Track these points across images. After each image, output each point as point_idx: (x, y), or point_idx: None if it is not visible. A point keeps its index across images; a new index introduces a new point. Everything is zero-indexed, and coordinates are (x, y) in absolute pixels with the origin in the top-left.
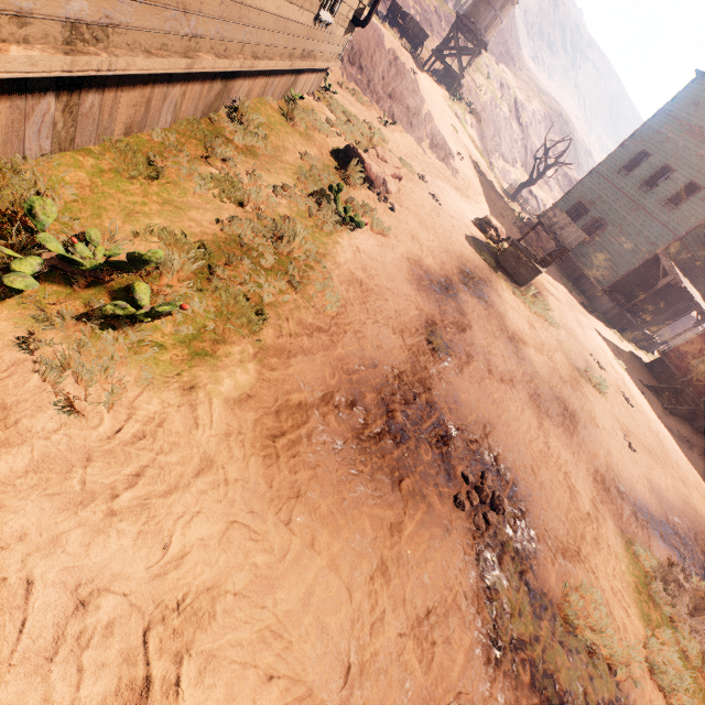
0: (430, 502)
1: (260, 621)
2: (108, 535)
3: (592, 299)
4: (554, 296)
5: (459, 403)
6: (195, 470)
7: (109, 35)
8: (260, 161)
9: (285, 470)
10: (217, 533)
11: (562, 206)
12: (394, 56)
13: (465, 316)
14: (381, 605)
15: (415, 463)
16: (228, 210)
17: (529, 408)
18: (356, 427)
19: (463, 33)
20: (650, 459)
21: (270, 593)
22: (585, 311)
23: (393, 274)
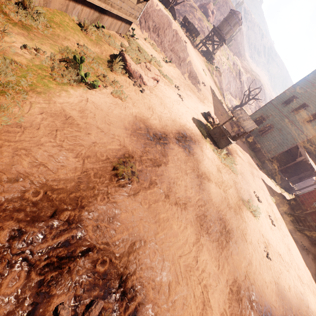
0: None
1: None
2: None
3: (263, 162)
4: (241, 157)
5: (115, 221)
6: None
7: None
8: (29, 33)
9: None
10: None
11: (253, 117)
12: (176, 33)
13: (166, 157)
14: None
15: None
16: None
17: (192, 226)
18: None
19: (216, 35)
20: (280, 265)
21: None
22: (258, 168)
23: (113, 121)
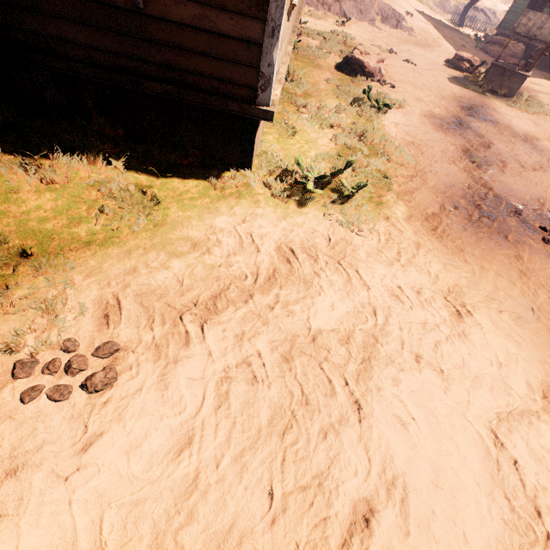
0: (528, 244)
1: (483, 294)
2: (408, 272)
3: None
4: (542, 93)
5: (514, 191)
6: (415, 248)
7: (279, 65)
8: (314, 97)
9: (449, 242)
10: (442, 268)
11: (519, 5)
12: None
13: (483, 137)
14: (532, 287)
15: (508, 228)
16: (329, 133)
17: None
18: (465, 218)
19: None
20: None
21: (478, 286)
22: None
23: (424, 130)
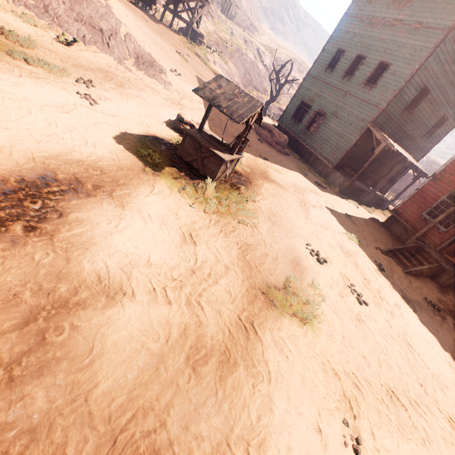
0: None
1: None
2: None
3: (327, 176)
4: (275, 183)
5: None
6: None
7: None
8: None
9: None
10: None
11: (291, 108)
12: None
13: None
14: None
15: None
16: None
17: None
18: None
19: None
20: (403, 442)
21: None
22: (318, 188)
23: None
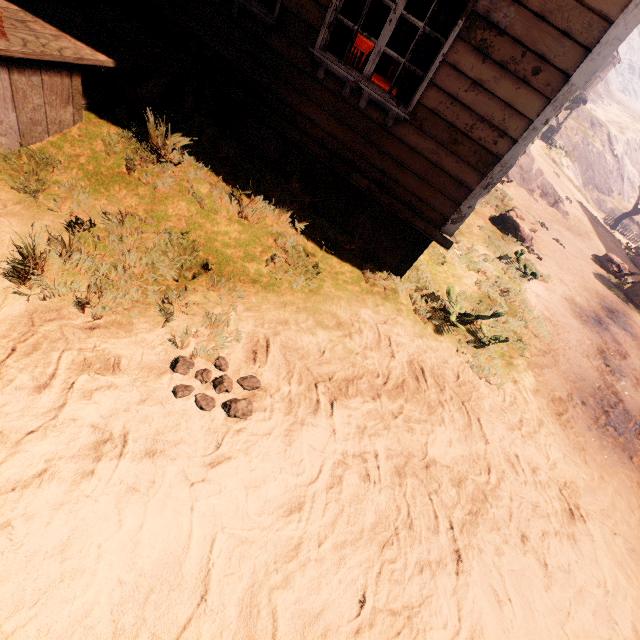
0: None
1: (599, 505)
2: (527, 445)
3: None
4: None
5: None
6: (537, 424)
7: None
8: (466, 238)
9: (572, 434)
10: (561, 457)
11: None
12: None
13: (621, 346)
14: None
15: (634, 449)
16: (474, 276)
17: None
18: (591, 418)
19: None
20: None
21: (595, 494)
22: None
23: (563, 312)
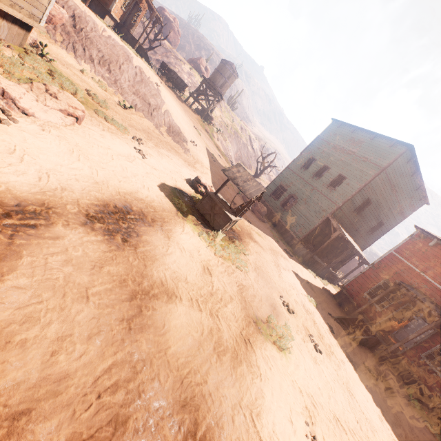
0: None
1: None
2: None
3: (293, 246)
4: (257, 243)
5: None
6: None
7: None
8: None
9: None
10: None
11: (271, 187)
12: (141, 71)
13: (4, 261)
14: None
15: None
16: None
17: None
18: None
19: (209, 89)
20: None
21: None
22: (287, 255)
23: None
